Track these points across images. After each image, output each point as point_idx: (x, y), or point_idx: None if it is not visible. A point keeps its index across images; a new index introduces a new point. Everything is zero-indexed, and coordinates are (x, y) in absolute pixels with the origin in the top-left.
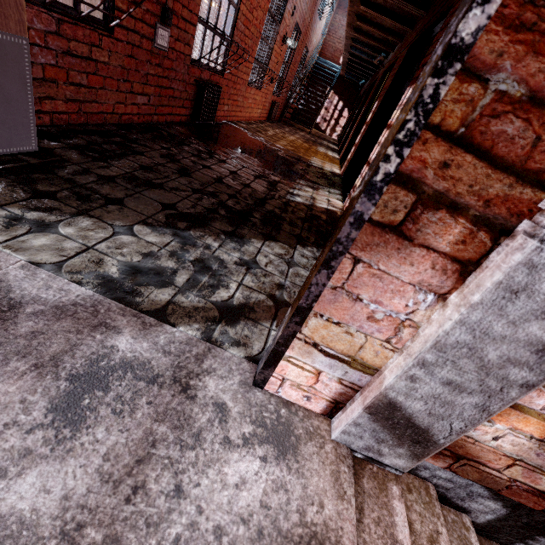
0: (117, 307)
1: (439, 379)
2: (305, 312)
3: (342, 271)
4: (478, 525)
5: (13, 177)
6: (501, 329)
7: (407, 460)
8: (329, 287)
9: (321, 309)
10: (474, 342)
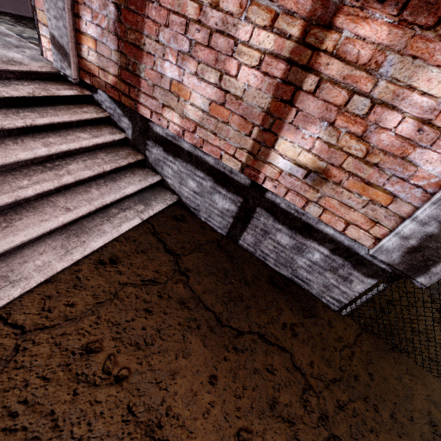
0: (16, 37)
1: (53, 16)
2: (35, 9)
3: None
4: (132, 142)
5: (15, 18)
6: None
7: (69, 69)
8: None
9: (37, 6)
10: None
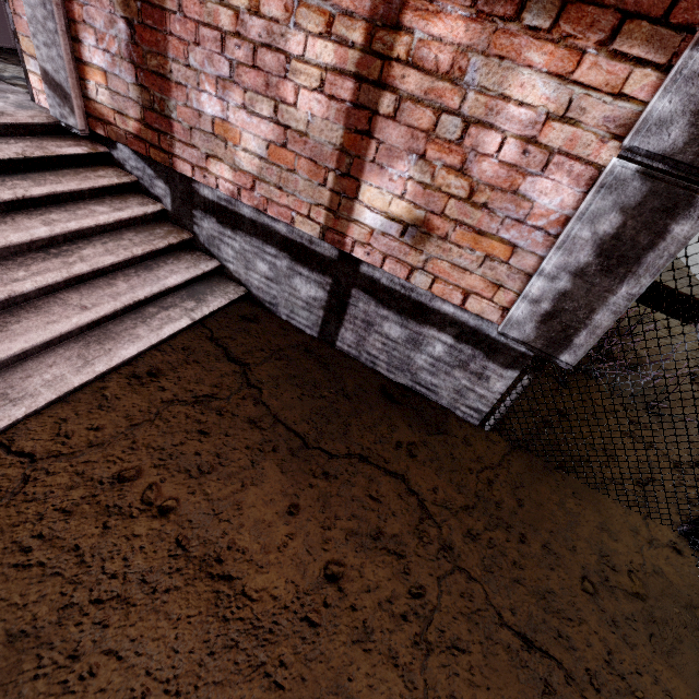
0: None
1: (42, 43)
2: (16, 35)
3: (11, 3)
4: (173, 215)
5: None
6: (33, 1)
7: (73, 117)
8: (14, 15)
9: (19, 30)
10: (34, 13)
